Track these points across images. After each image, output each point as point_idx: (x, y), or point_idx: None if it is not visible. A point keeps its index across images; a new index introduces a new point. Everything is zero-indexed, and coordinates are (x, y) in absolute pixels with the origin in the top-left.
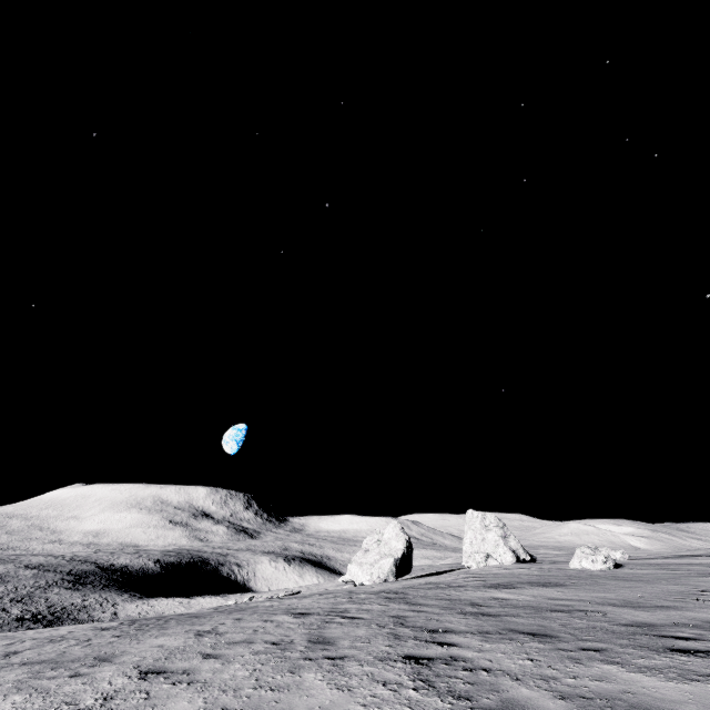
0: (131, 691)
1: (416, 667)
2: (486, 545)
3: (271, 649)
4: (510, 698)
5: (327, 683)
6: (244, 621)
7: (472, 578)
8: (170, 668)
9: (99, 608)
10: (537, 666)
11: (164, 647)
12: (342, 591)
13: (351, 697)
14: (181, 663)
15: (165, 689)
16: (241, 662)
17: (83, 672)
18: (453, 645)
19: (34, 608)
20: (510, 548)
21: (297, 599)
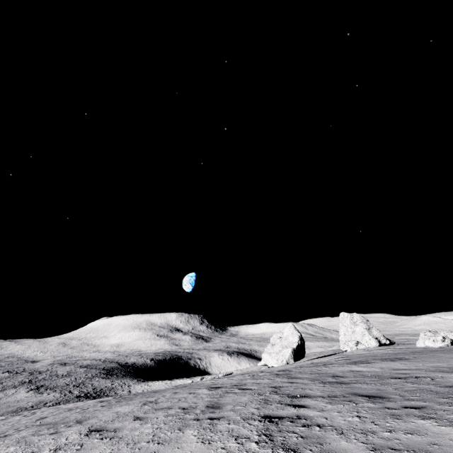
0: (73, 444)
1: (267, 424)
2: (355, 335)
3: (178, 413)
4: (329, 450)
5: (197, 438)
6: (177, 394)
7: (341, 358)
8: (108, 427)
9: (120, 388)
10: (362, 422)
11: (118, 413)
12: (257, 372)
13: (207, 449)
14: (117, 424)
15: (94, 443)
16: (153, 423)
17: (60, 431)
18: (303, 406)
19: (86, 390)
20: (373, 336)
21: (227, 378)
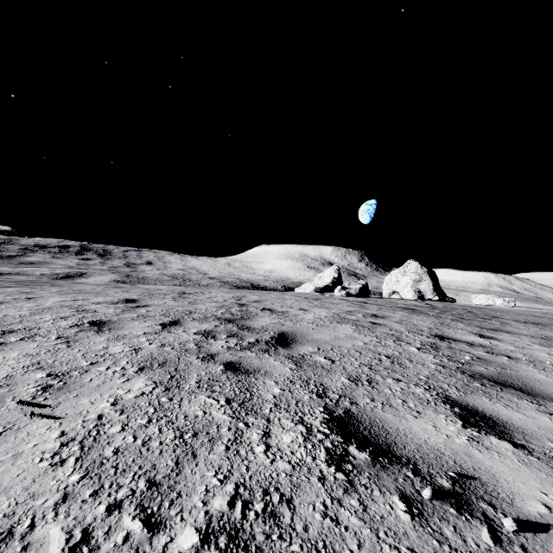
0: None
1: None
2: (398, 285)
3: None
4: None
5: None
6: None
7: None
8: None
9: None
10: None
11: None
12: None
13: None
14: None
15: None
16: None
17: None
18: None
19: None
20: (416, 289)
21: None
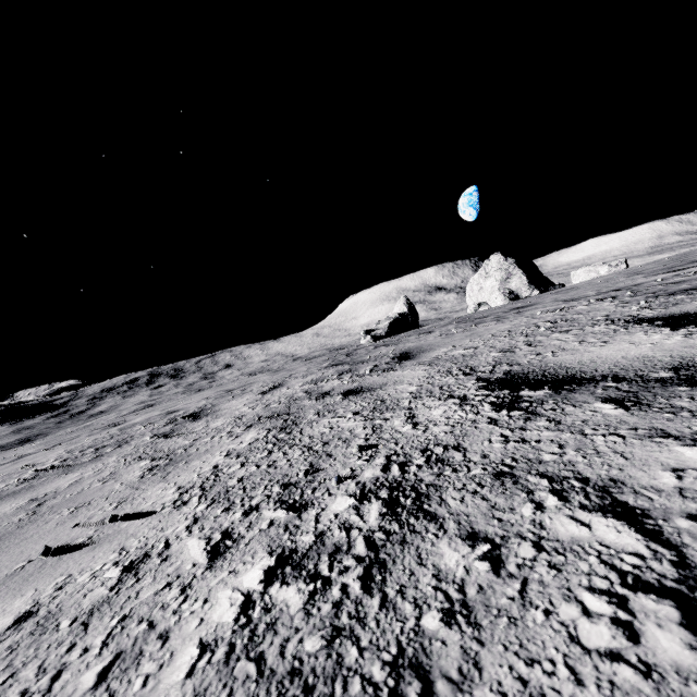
0: None
1: None
2: (483, 294)
3: None
4: None
5: None
6: None
7: None
8: None
9: None
10: None
11: None
12: None
13: None
14: None
15: None
16: None
17: None
18: None
19: None
20: (505, 291)
21: None
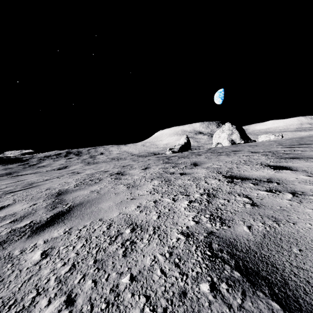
0: None
1: None
2: (220, 139)
3: None
4: None
5: None
6: None
7: None
8: None
9: None
10: None
11: None
12: None
13: None
14: None
15: None
16: None
17: None
18: None
19: None
20: (229, 139)
21: None
